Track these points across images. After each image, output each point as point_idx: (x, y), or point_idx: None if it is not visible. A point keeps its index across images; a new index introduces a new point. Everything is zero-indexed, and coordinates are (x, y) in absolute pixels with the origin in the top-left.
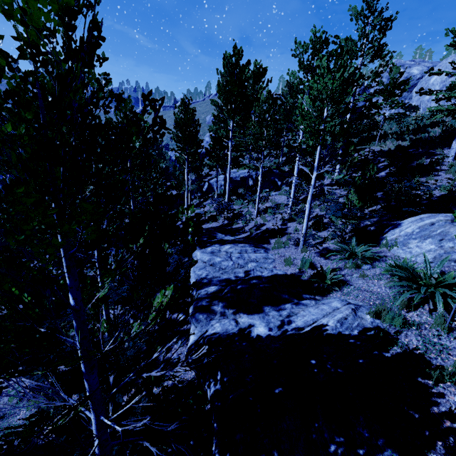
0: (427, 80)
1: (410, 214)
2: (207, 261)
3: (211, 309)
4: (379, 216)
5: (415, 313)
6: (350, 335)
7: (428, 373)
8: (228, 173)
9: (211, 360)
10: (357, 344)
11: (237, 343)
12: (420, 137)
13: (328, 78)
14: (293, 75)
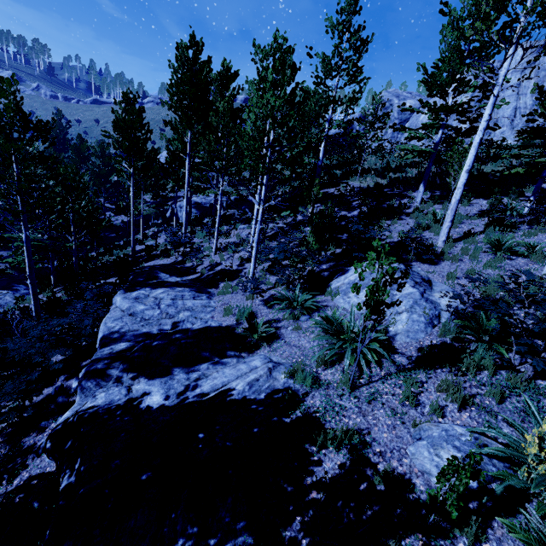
0: (417, 117)
1: (362, 260)
2: (126, 310)
3: (106, 374)
4: (337, 261)
5: (330, 371)
6: (254, 400)
7: (315, 439)
8: (185, 197)
9: (76, 443)
10: (258, 410)
11: (118, 418)
12: (397, 177)
13: (271, 94)
14: (253, 84)
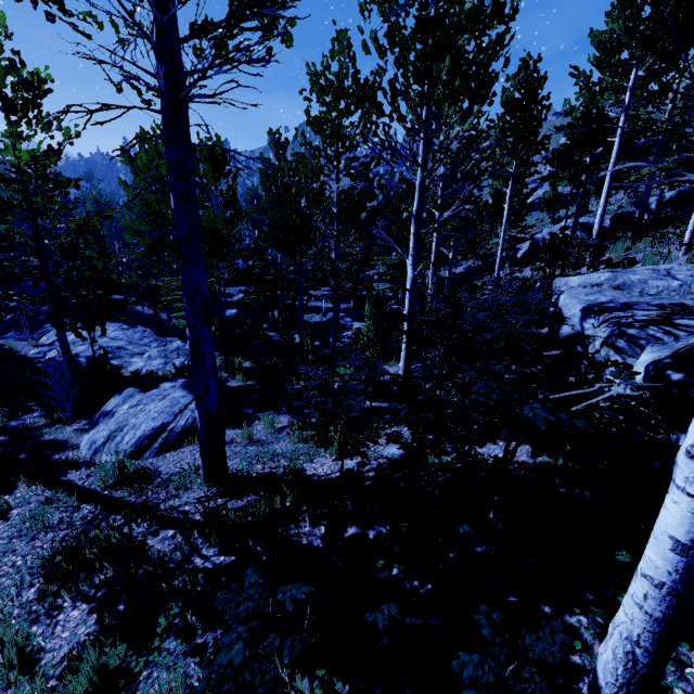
0: None
1: None
2: (606, 281)
3: (675, 323)
4: None
5: None
6: None
7: None
8: (606, 182)
9: None
10: None
11: None
12: None
13: None
14: None
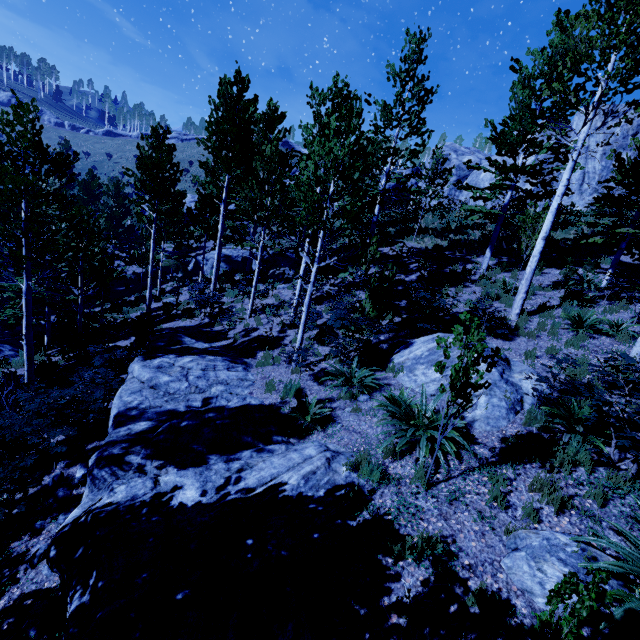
0: (478, 174)
1: (427, 332)
2: (147, 381)
3: (124, 461)
4: (396, 331)
5: (400, 463)
6: (312, 498)
7: (390, 548)
8: (217, 249)
9: (90, 550)
10: (318, 510)
11: (143, 518)
12: (459, 239)
13: (335, 142)
14: (307, 129)
